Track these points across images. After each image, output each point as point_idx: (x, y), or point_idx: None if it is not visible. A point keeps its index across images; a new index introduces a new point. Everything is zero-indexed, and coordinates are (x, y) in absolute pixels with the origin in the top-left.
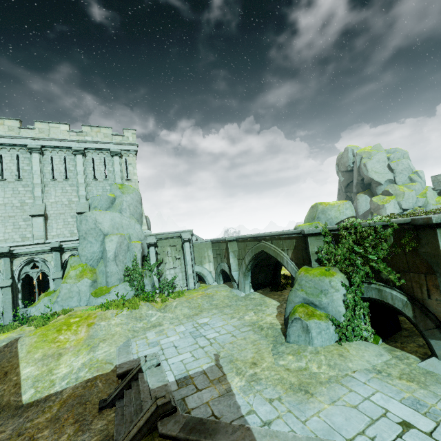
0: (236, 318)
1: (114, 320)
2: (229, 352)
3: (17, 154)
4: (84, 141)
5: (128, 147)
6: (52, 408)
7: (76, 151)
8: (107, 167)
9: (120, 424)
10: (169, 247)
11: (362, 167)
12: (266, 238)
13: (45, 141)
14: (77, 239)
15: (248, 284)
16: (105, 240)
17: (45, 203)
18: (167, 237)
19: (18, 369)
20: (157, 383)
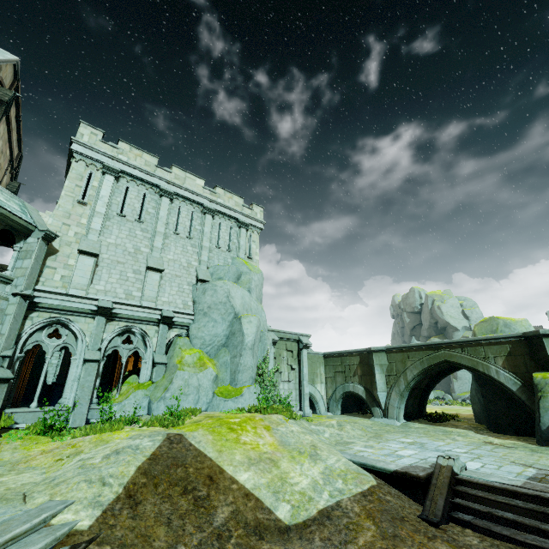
0: (447, 439)
1: (291, 426)
2: (526, 461)
3: (145, 192)
4: (216, 202)
5: (255, 223)
6: (360, 524)
7: (208, 210)
8: (232, 238)
9: (518, 533)
10: (285, 351)
11: (435, 309)
12: (451, 346)
13: (179, 189)
14: (192, 313)
15: (402, 410)
16: (241, 319)
17: (162, 258)
18: (285, 337)
19: (227, 474)
20: (511, 481)
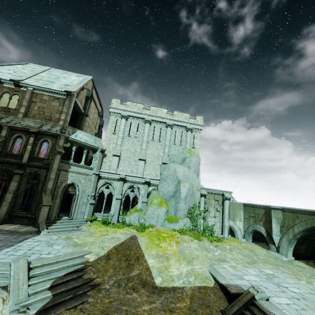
0: (303, 280)
1: (192, 244)
2: None
3: (138, 122)
4: (173, 120)
5: (197, 127)
6: (184, 299)
7: (168, 125)
8: (182, 137)
9: None
10: (213, 200)
11: None
12: None
13: (153, 117)
14: (159, 179)
15: (291, 251)
16: (180, 184)
17: (146, 153)
18: (213, 192)
19: (145, 258)
20: None
